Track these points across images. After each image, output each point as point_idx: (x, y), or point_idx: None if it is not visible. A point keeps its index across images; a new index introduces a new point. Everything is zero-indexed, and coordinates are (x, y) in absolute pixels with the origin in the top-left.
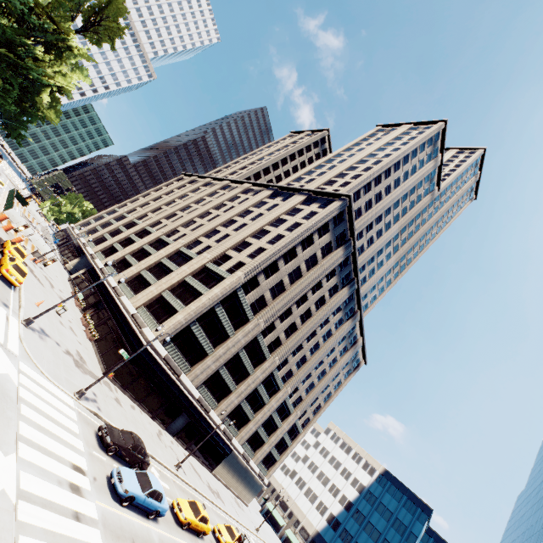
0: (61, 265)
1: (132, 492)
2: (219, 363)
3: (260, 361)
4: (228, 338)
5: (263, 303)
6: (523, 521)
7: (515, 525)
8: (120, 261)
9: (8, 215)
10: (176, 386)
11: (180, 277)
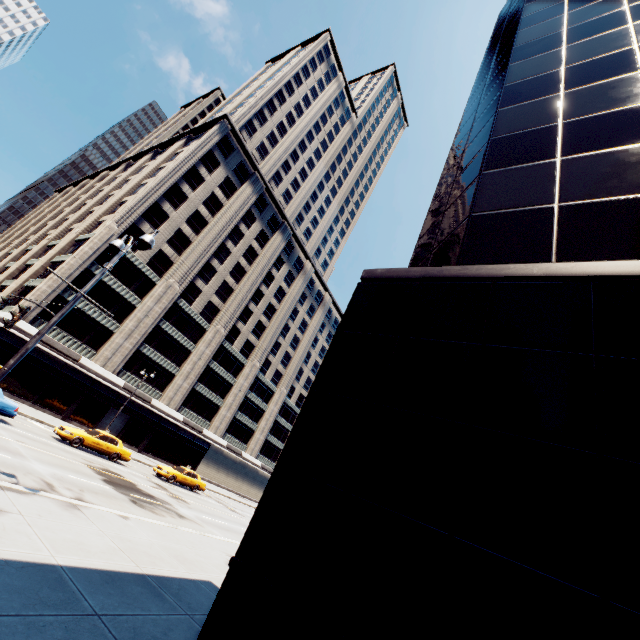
0: None
1: None
2: (135, 340)
3: (199, 334)
4: (135, 308)
5: (166, 261)
6: None
7: None
8: None
9: None
10: (82, 375)
11: (44, 262)
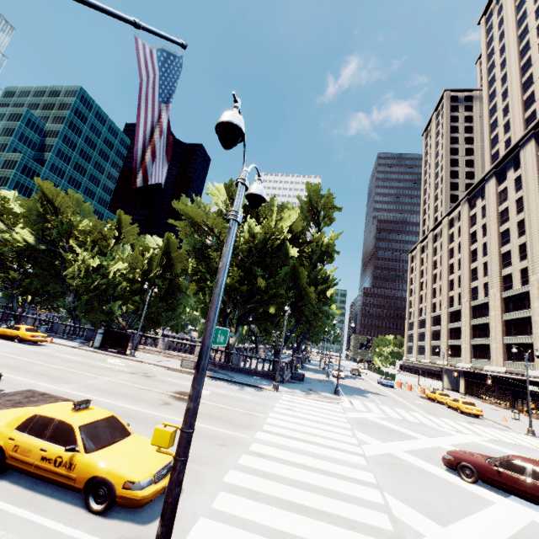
0: None
1: None
2: None
3: None
4: None
5: None
6: None
7: None
8: (473, 350)
9: (398, 381)
10: None
11: None
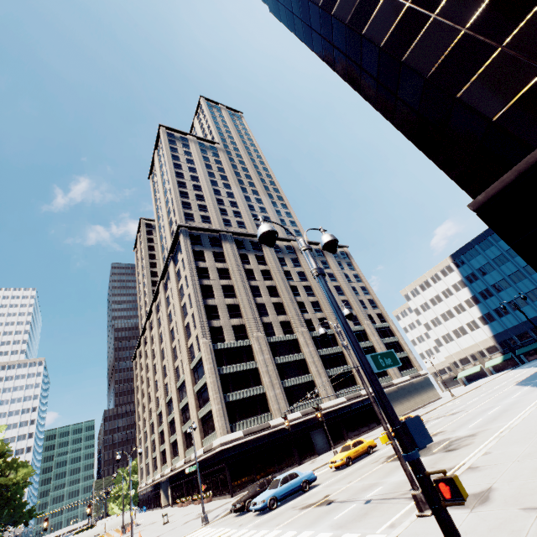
0: (160, 510)
1: (268, 497)
2: (277, 385)
3: (296, 345)
4: (258, 369)
5: (240, 328)
6: None
7: None
8: (173, 450)
9: None
10: (279, 431)
11: (192, 397)
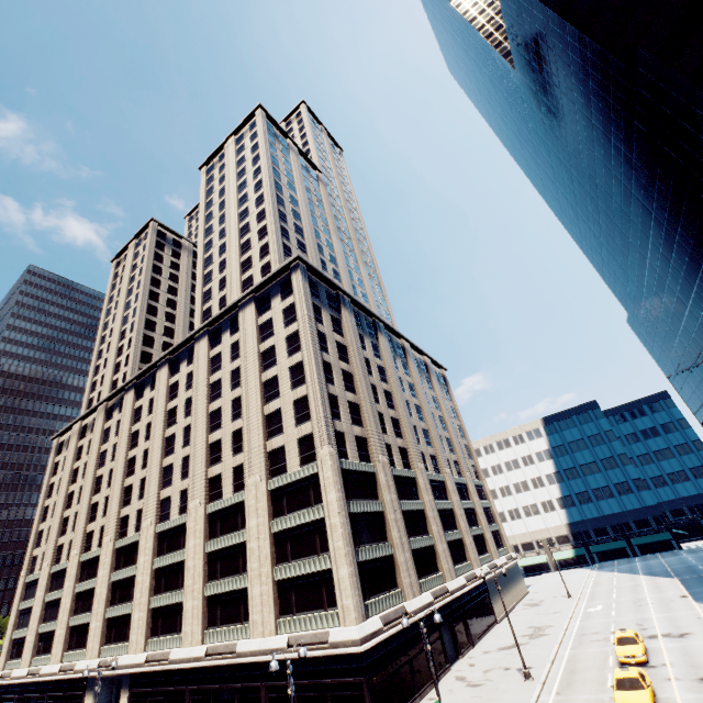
0: None
1: None
2: (406, 544)
3: (414, 486)
4: (383, 513)
5: (362, 442)
6: (663, 334)
7: (657, 342)
8: (153, 620)
9: None
10: (414, 623)
11: (266, 538)
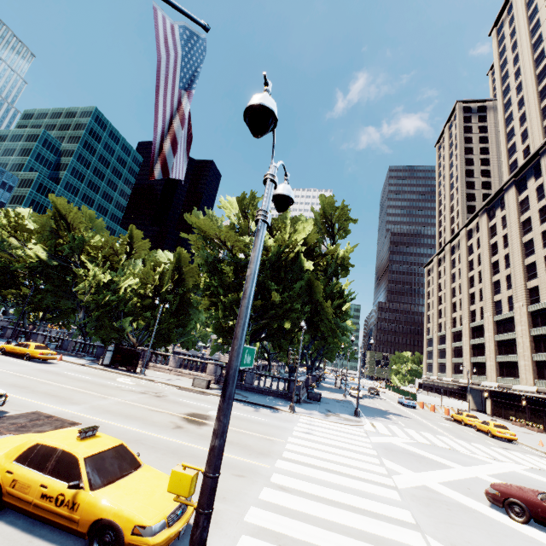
0: None
1: None
2: None
3: None
4: None
5: None
6: None
7: None
8: (499, 368)
9: (420, 401)
10: None
11: None
